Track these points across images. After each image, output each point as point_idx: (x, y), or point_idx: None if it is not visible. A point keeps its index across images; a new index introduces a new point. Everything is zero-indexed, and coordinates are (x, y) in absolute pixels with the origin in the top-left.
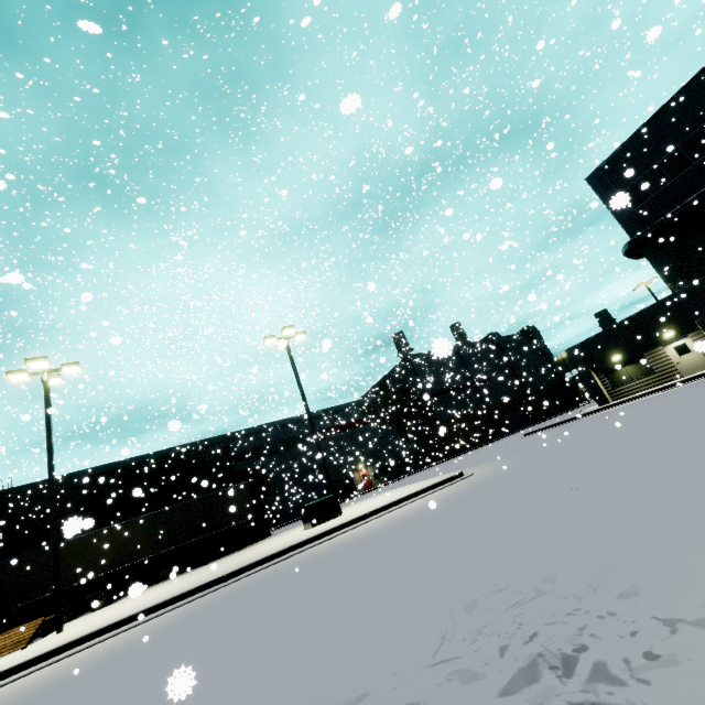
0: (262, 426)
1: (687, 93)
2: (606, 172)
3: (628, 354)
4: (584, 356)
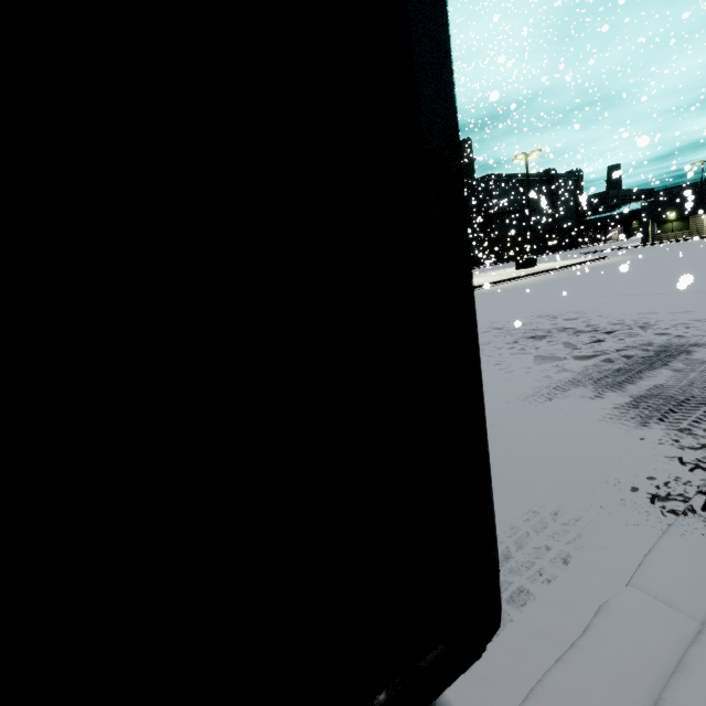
0: None
1: None
2: None
3: (681, 214)
4: (651, 209)
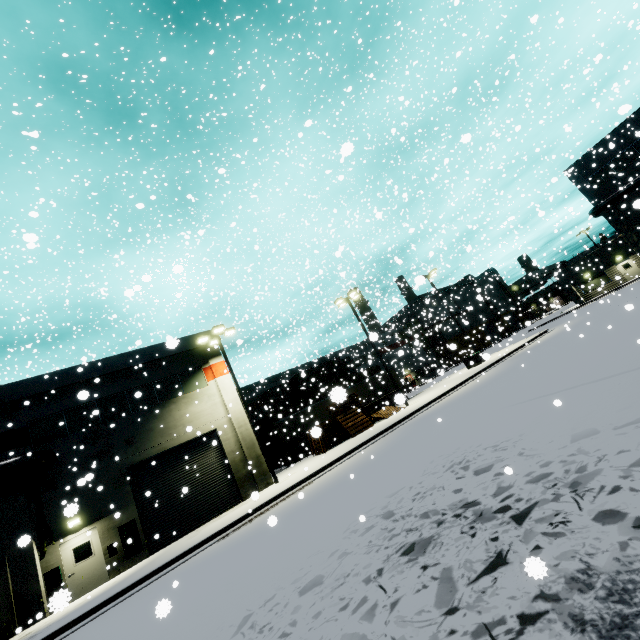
0: (341, 351)
1: (623, 126)
2: (576, 168)
3: (594, 272)
4: (566, 277)
